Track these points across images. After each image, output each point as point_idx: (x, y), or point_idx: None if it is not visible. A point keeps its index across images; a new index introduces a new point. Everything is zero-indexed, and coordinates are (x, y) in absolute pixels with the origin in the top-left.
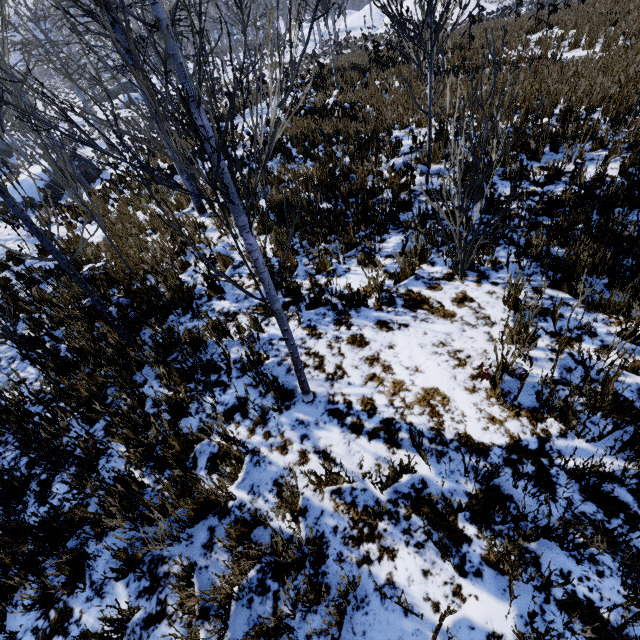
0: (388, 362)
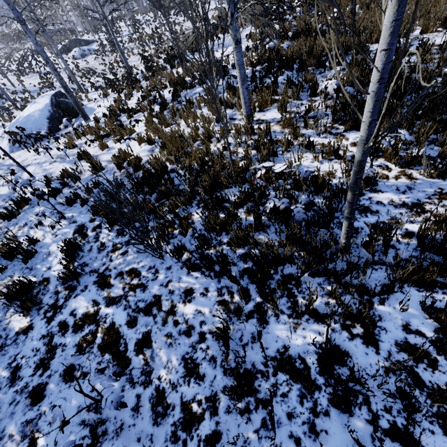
0: None
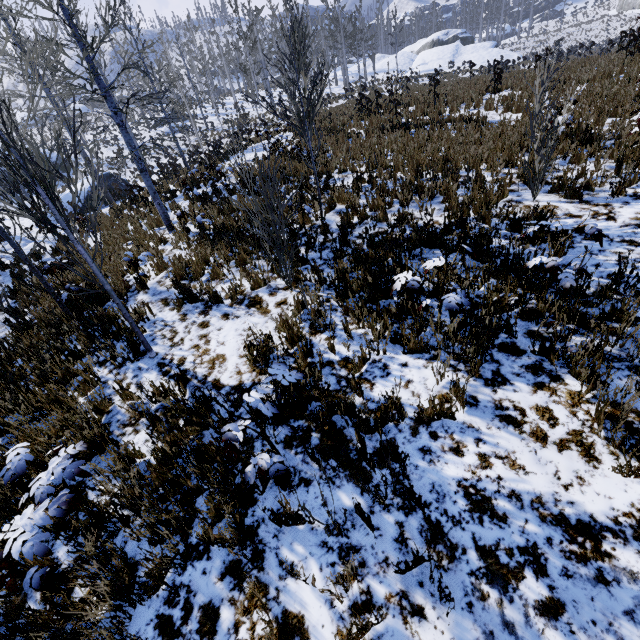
0: (211, 338)
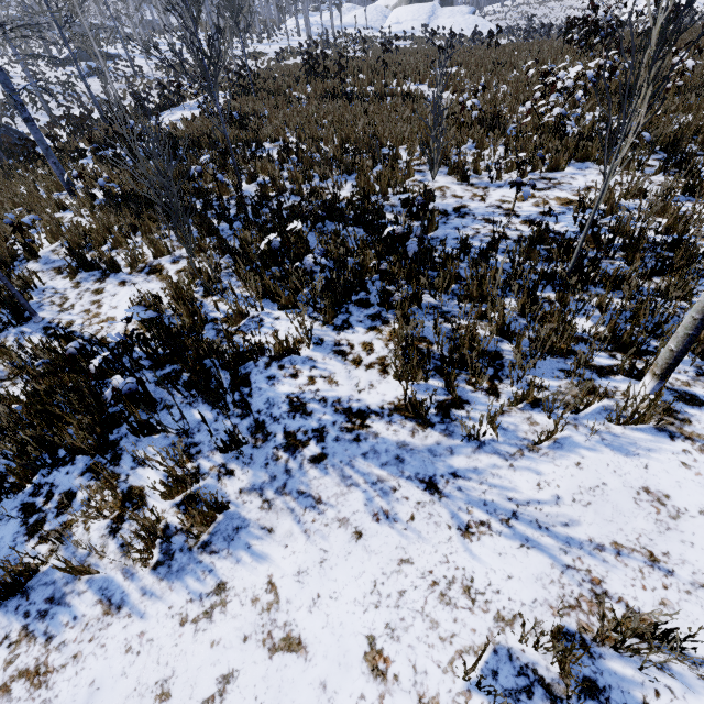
0: (104, 303)
